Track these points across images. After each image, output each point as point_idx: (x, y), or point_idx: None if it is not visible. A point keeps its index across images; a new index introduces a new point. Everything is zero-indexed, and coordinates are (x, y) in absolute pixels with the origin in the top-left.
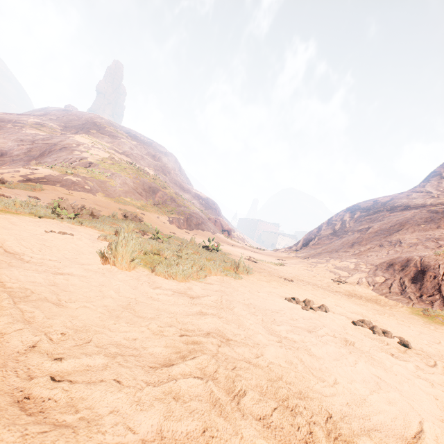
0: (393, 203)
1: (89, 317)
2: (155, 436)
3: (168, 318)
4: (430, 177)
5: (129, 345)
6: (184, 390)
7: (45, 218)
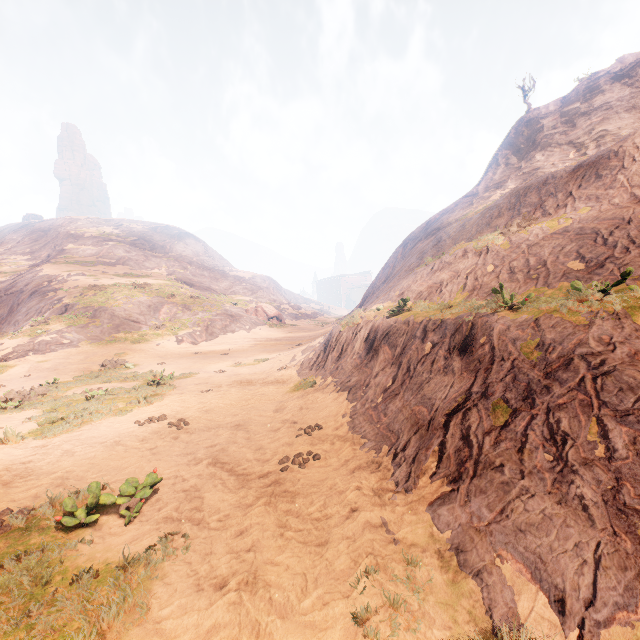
0: (435, 224)
1: None
2: None
3: (8, 462)
4: (488, 167)
5: None
6: None
7: None
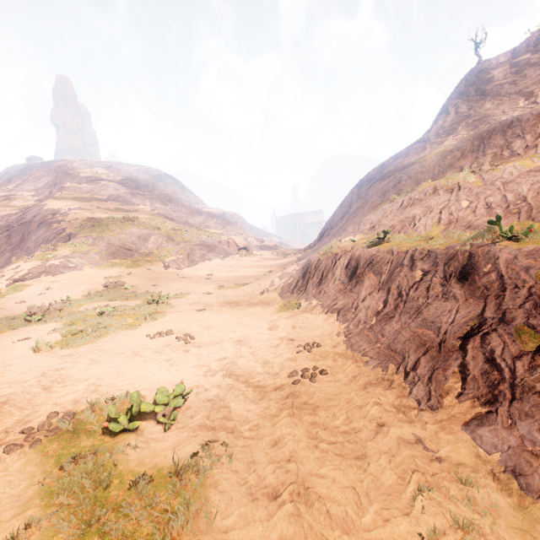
0: (390, 167)
1: (11, 376)
2: (13, 392)
3: (43, 368)
4: (438, 115)
5: (20, 380)
6: (26, 384)
7: (20, 327)
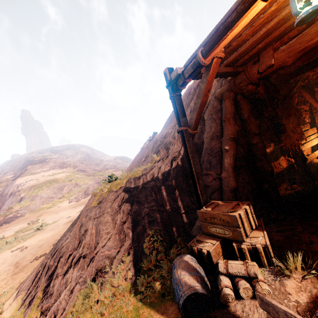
0: None
1: None
2: None
3: None
4: None
5: None
6: None
7: None
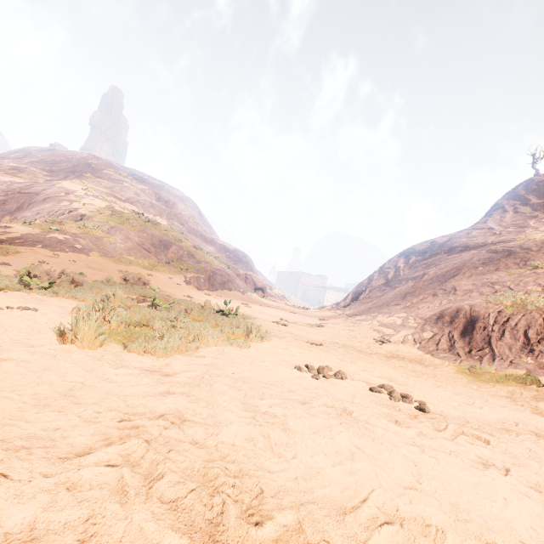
0: (452, 244)
1: (6, 408)
2: (24, 528)
3: (115, 401)
4: (492, 210)
5: (45, 436)
6: (85, 479)
7: (8, 290)
